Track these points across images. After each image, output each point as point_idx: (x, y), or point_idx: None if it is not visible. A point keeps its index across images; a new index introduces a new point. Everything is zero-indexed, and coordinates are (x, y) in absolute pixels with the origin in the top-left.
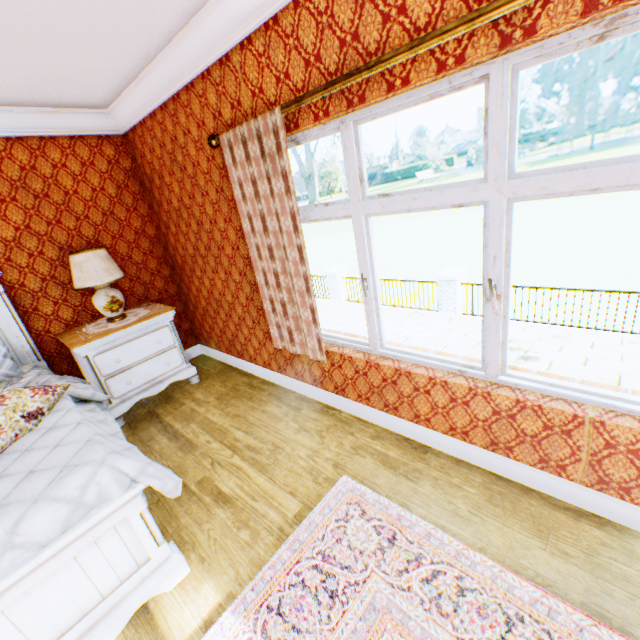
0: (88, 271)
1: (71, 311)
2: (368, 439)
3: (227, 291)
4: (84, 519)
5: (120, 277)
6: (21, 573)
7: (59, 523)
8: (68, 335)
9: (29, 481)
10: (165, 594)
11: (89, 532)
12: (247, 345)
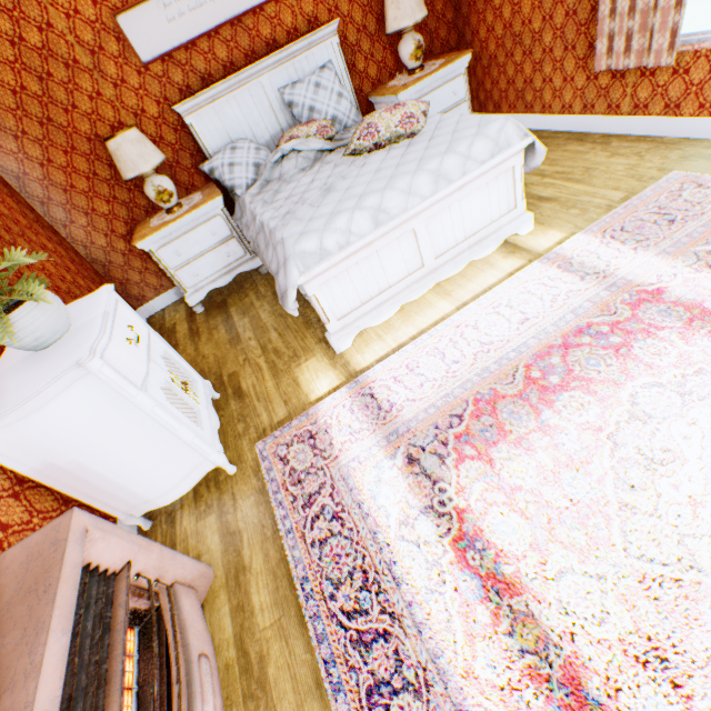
0: (403, 8)
1: (375, 69)
2: (700, 151)
3: (535, 15)
4: (499, 155)
5: (426, 15)
6: (474, 175)
7: (488, 153)
8: (379, 92)
9: (458, 134)
10: (518, 238)
11: (497, 168)
12: (542, 91)
